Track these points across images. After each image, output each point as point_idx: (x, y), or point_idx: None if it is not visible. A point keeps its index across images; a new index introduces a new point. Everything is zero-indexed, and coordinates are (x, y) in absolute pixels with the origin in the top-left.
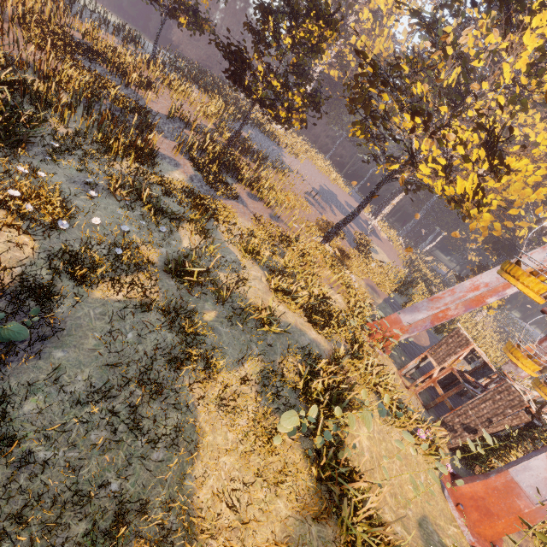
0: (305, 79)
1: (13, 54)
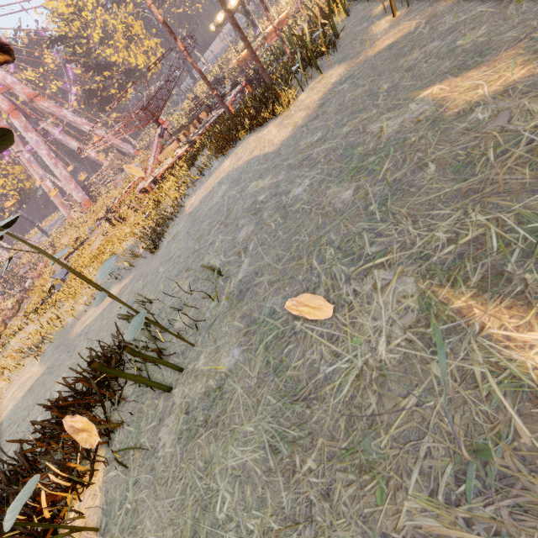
0: None
1: None
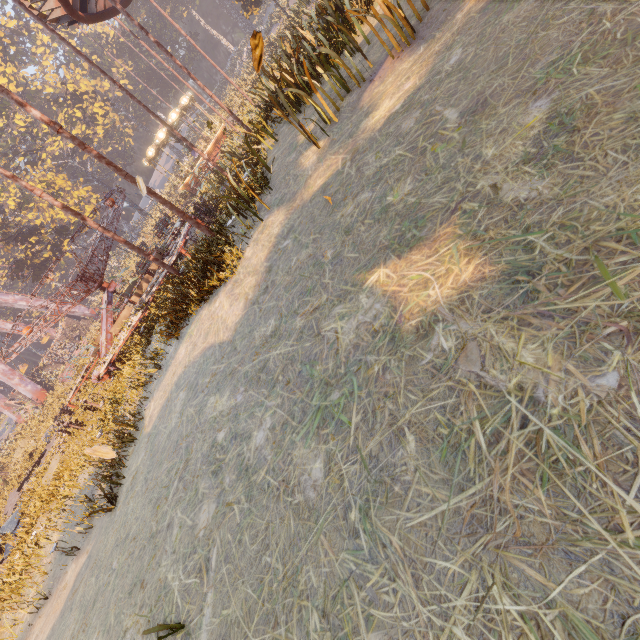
0: None
1: None
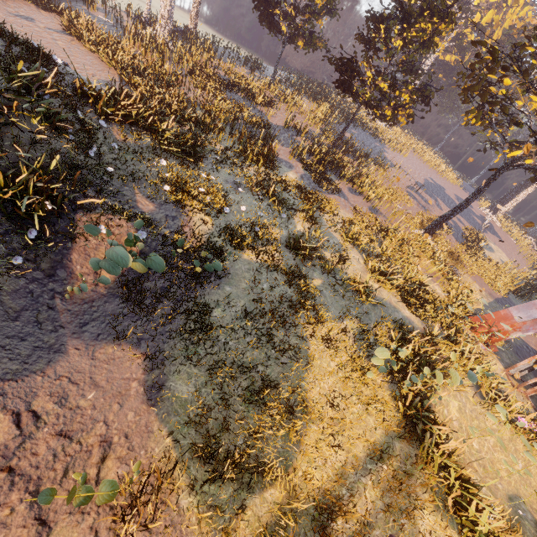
0: (414, 74)
1: (188, 97)
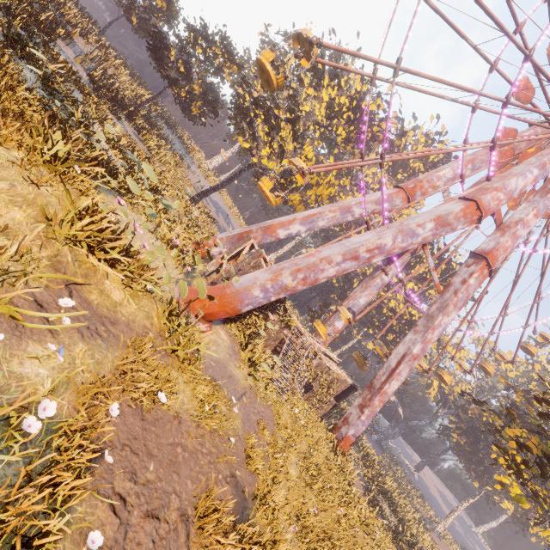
0: (213, 93)
1: None
